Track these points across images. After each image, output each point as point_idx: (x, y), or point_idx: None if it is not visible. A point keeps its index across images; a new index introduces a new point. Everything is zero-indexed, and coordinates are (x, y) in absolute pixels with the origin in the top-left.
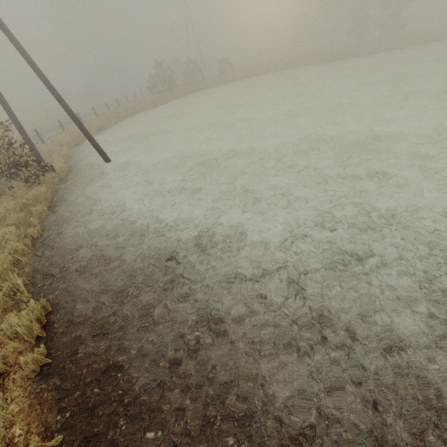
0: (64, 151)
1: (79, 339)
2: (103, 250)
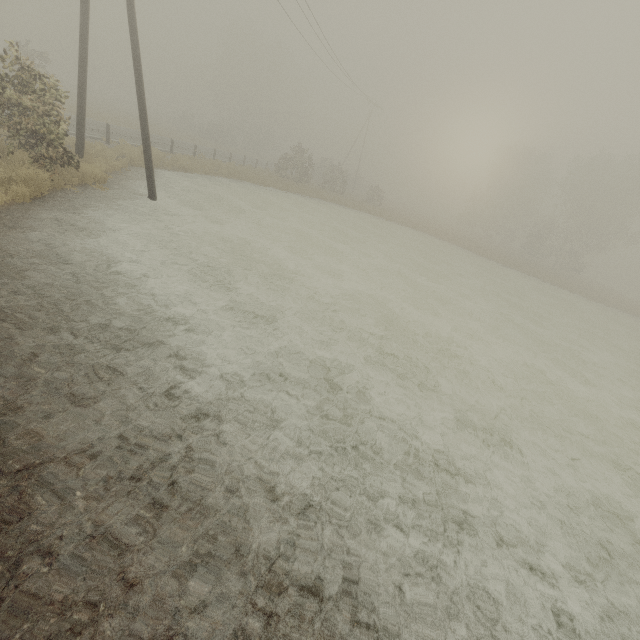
0: (118, 162)
1: None
2: (41, 264)
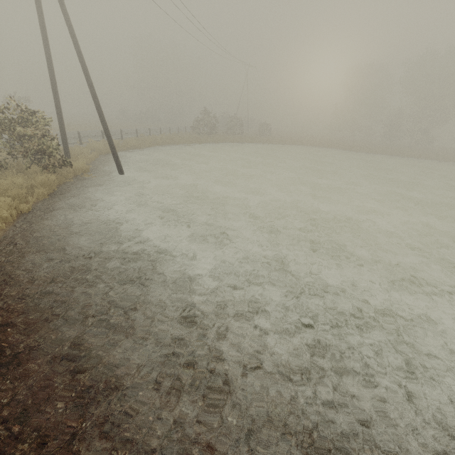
0: (92, 155)
1: (2, 296)
2: (69, 238)
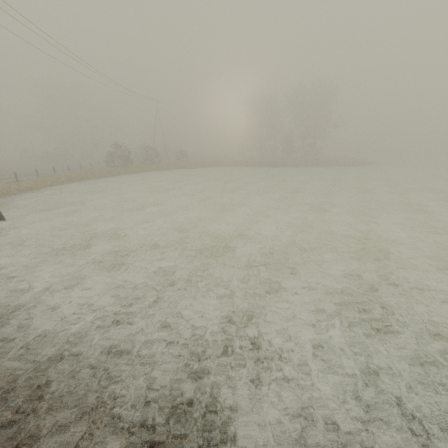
0: None
1: None
2: None
